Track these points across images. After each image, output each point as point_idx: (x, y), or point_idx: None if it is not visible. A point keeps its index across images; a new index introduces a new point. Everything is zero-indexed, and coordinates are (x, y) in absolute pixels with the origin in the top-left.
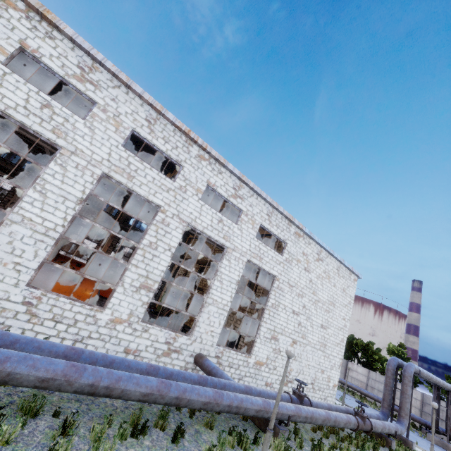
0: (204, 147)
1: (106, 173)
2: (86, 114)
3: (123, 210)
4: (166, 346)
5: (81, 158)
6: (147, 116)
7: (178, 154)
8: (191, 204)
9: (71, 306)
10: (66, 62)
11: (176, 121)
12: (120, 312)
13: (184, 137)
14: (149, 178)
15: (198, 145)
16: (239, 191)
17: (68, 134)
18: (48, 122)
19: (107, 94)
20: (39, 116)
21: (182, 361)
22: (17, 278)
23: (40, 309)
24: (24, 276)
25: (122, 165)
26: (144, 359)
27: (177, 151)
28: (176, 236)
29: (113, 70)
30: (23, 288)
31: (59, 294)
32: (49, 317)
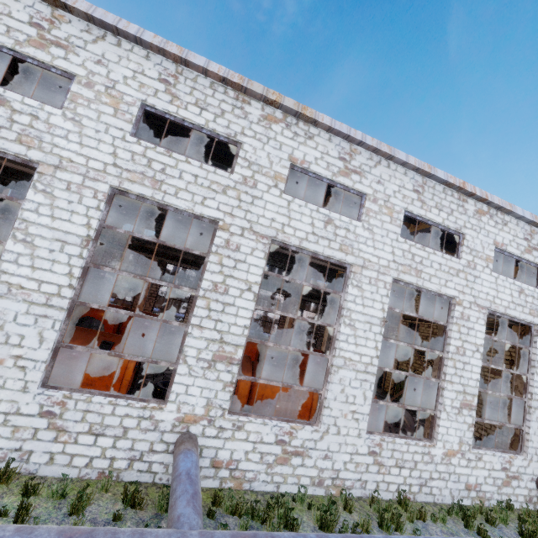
0: (483, 198)
1: (396, 278)
2: (358, 213)
3: (419, 316)
4: (503, 473)
5: (370, 270)
6: (413, 185)
7: (455, 220)
8: (484, 282)
9: (406, 446)
10: (329, 159)
11: (447, 177)
12: (449, 442)
13: (455, 194)
14: (435, 266)
15: (473, 197)
16: (531, 240)
17: (352, 247)
18: (334, 241)
19: (371, 177)
20: (325, 237)
21: (523, 488)
22: (358, 428)
23: (383, 456)
24: (362, 424)
25: (407, 262)
26: (486, 493)
27: (453, 216)
28: (479, 330)
29: (374, 144)
30: (365, 437)
31: (390, 434)
32: (392, 463)
